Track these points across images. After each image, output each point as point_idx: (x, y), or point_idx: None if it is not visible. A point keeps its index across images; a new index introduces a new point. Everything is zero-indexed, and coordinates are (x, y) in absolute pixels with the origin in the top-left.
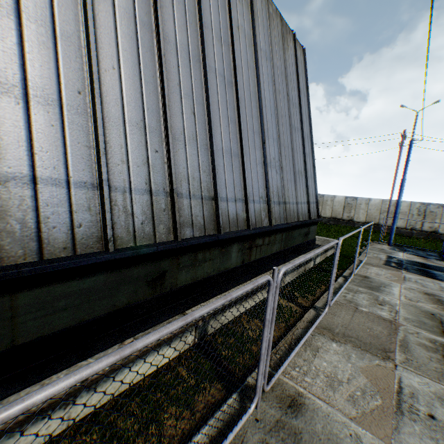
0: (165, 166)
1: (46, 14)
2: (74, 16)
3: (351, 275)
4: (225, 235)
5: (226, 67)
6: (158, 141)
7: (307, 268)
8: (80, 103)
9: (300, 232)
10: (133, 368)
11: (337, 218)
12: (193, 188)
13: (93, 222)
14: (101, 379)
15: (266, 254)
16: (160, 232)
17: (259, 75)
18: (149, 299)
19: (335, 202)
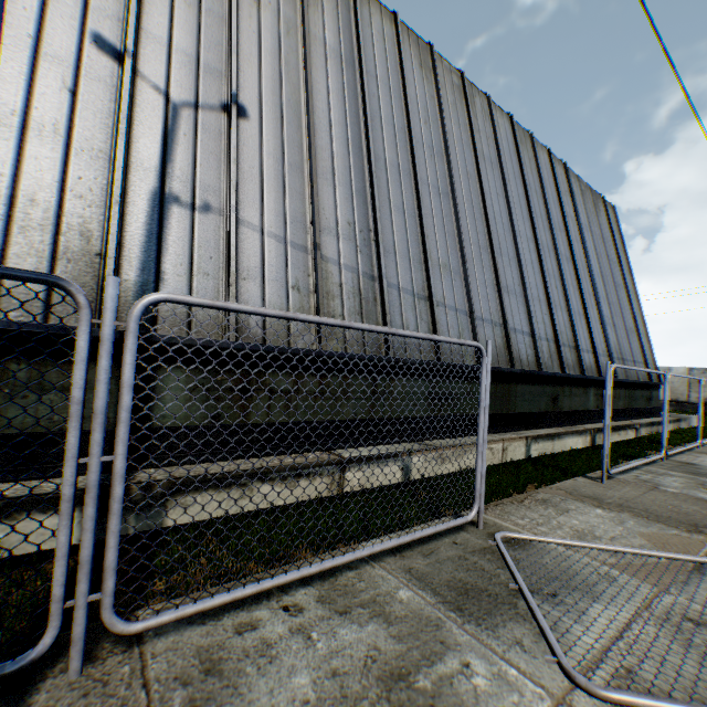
0: (549, 324)
1: (506, 251)
2: (512, 247)
3: None
4: (589, 376)
5: (565, 248)
6: (545, 308)
7: (659, 431)
8: (519, 291)
9: (640, 394)
10: (568, 439)
11: (678, 401)
12: (563, 339)
13: (531, 354)
14: (560, 435)
15: (613, 408)
16: (554, 367)
17: (585, 247)
18: (552, 411)
19: (671, 378)
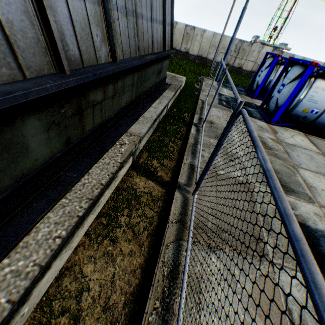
0: None
1: None
2: None
3: (203, 125)
4: None
5: None
6: None
7: (161, 118)
8: None
9: (153, 70)
10: None
11: (176, 50)
12: None
13: None
14: None
15: (112, 113)
16: None
17: None
18: None
19: (176, 31)
